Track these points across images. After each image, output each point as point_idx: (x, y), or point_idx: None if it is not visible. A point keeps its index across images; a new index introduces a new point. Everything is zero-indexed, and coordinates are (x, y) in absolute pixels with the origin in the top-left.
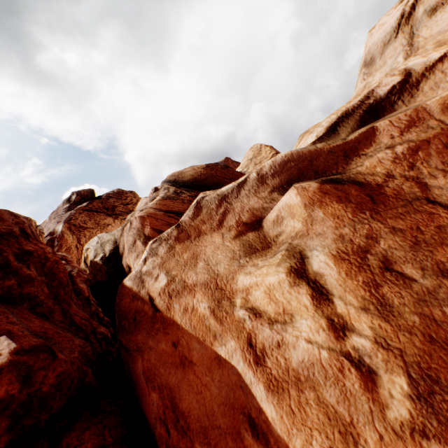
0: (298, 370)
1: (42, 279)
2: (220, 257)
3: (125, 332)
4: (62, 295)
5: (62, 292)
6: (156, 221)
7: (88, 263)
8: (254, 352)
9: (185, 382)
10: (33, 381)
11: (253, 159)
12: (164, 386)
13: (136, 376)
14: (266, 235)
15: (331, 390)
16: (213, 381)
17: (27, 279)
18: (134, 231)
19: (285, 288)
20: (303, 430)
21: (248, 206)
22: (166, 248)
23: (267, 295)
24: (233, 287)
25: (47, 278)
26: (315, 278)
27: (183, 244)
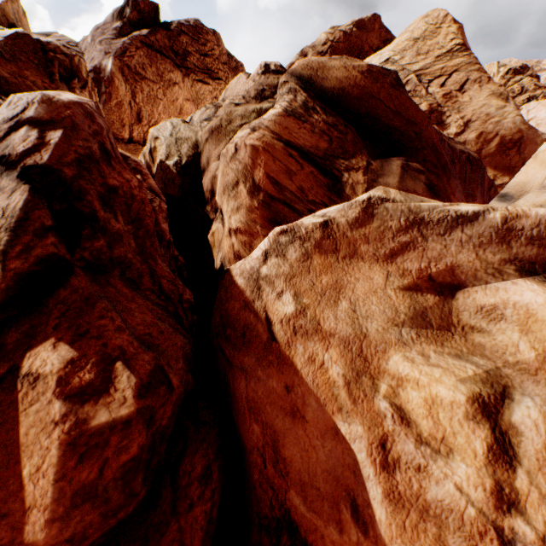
0: (430, 504)
1: (128, 229)
2: (373, 309)
3: (230, 345)
4: (148, 248)
5: (148, 243)
6: (273, 162)
7: (155, 159)
8: (384, 456)
9: (293, 434)
10: (155, 421)
11: (418, 41)
12: (268, 424)
13: (234, 390)
14: (453, 312)
15: (457, 540)
16: (323, 448)
17: (116, 238)
18: (238, 166)
19: (458, 415)
20: (408, 545)
21: (451, 259)
22: (299, 252)
23: (426, 405)
24: (381, 364)
25: (133, 227)
26: (507, 430)
27: (324, 258)
